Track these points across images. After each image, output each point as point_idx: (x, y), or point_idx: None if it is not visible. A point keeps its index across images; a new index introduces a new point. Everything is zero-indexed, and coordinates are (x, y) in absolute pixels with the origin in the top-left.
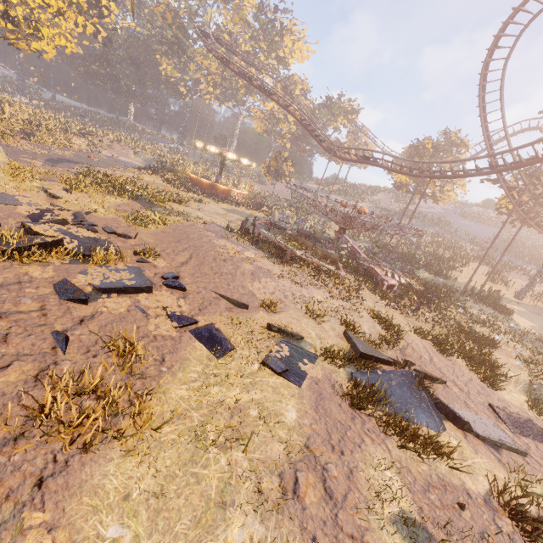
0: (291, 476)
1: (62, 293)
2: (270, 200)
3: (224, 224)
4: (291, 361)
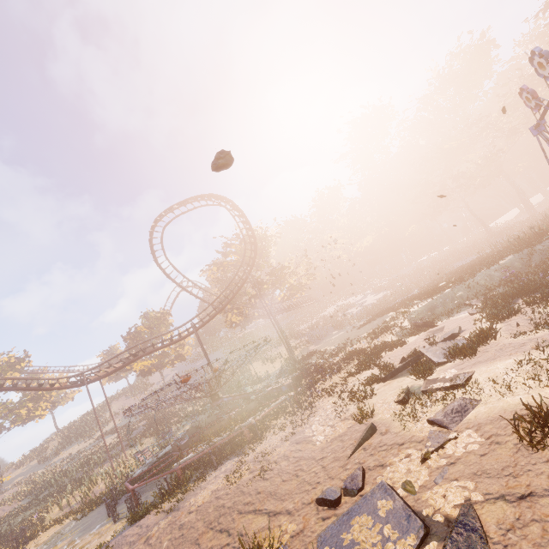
0: None
1: None
2: None
3: (94, 546)
4: (446, 380)
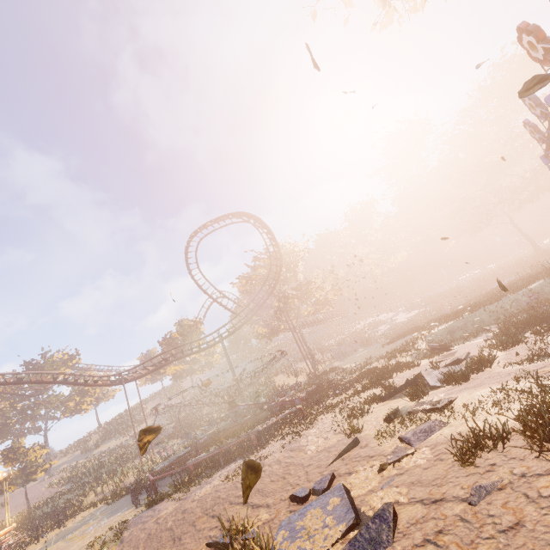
0: (543, 370)
1: (379, 544)
2: (44, 510)
3: (117, 524)
4: (431, 403)
